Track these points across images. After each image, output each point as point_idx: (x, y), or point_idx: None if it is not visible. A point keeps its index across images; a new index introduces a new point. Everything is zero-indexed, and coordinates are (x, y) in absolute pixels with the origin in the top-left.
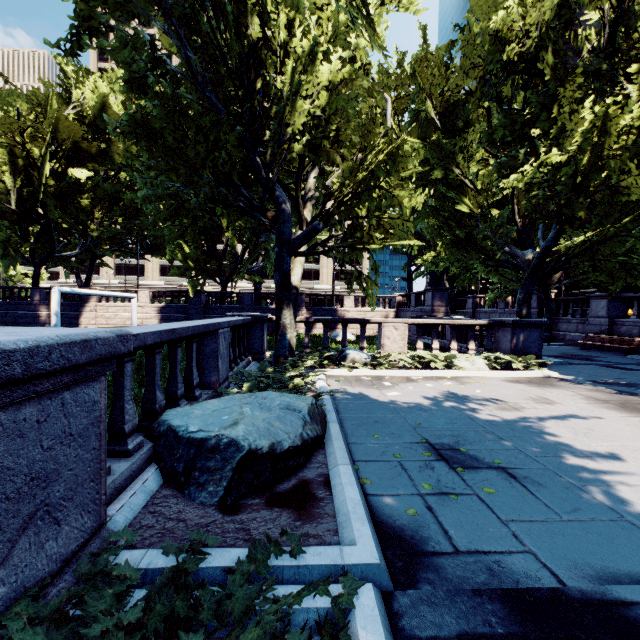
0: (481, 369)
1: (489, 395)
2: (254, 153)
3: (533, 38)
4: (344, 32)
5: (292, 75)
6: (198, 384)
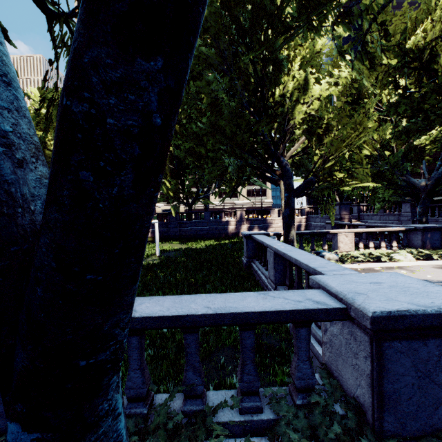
0: (411, 260)
1: (440, 279)
2: (260, 134)
3: (429, 49)
4: (315, 58)
5: (293, 89)
6: (281, 282)
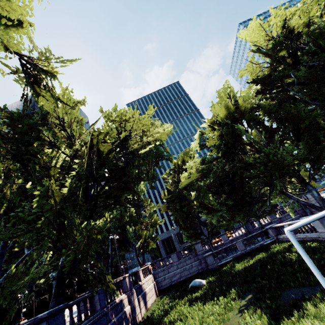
0: None
1: None
2: None
3: None
4: None
5: None
6: None
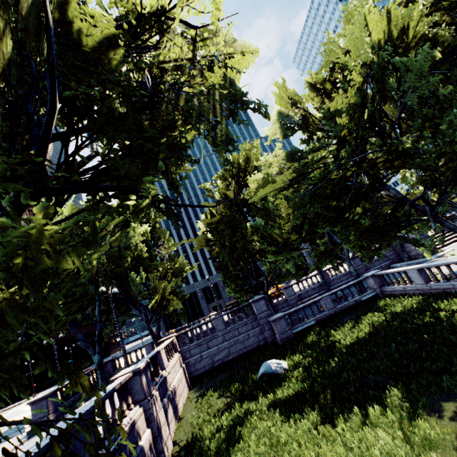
0: None
1: None
2: None
3: None
4: None
5: None
6: None
